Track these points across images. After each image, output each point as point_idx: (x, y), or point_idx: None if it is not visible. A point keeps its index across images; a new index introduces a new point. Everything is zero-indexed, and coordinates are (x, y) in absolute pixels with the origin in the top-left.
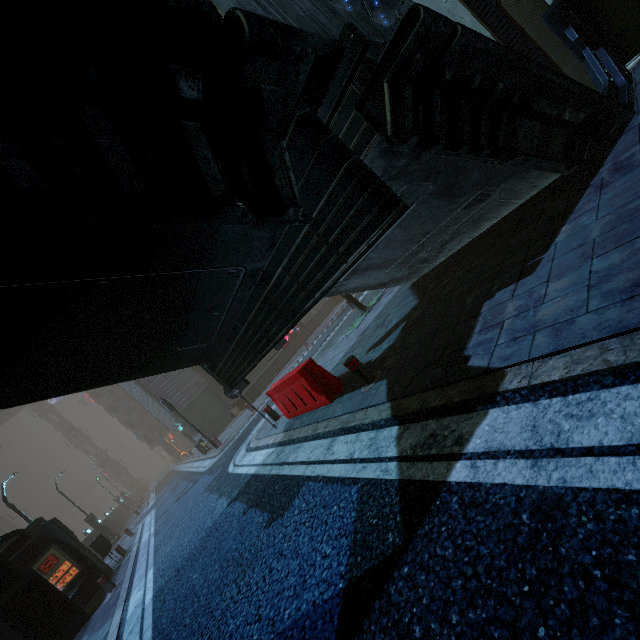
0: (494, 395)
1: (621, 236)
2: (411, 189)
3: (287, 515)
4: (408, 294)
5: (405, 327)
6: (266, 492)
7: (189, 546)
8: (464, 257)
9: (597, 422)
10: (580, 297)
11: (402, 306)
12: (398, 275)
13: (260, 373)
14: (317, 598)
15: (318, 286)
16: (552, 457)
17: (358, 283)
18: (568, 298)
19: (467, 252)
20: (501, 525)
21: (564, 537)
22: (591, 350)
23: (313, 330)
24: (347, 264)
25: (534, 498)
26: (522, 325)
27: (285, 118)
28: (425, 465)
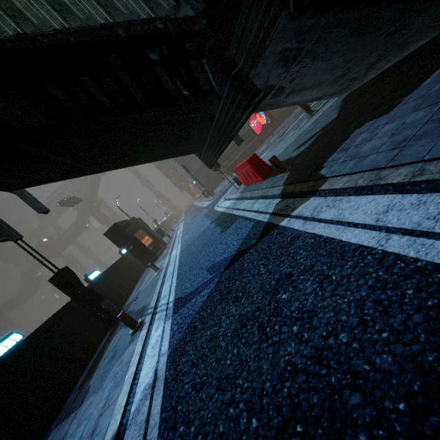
0: (317, 191)
1: (439, 96)
2: (324, 36)
3: (228, 230)
4: (337, 106)
5: (318, 137)
6: (224, 220)
7: (193, 237)
8: (383, 79)
9: (331, 210)
10: (383, 141)
11: (328, 117)
12: (331, 91)
13: (240, 153)
14: (226, 256)
15: (234, 127)
16: (310, 221)
17: (296, 99)
18: (380, 140)
19: (388, 74)
20: (282, 241)
21: (292, 245)
22: (358, 176)
23: (281, 122)
24: (243, 119)
25: (295, 234)
26: (353, 153)
27: (201, 51)
28: (277, 218)
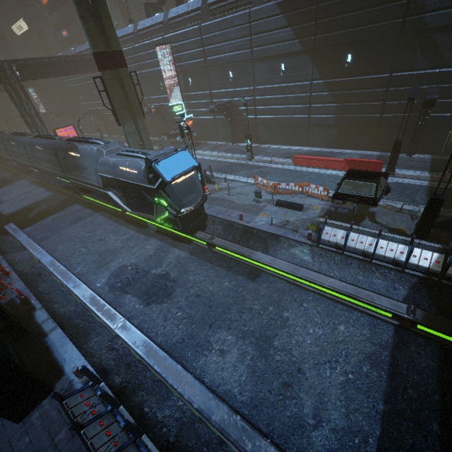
0: None
1: None
2: None
3: None
4: None
5: None
6: None
7: None
8: None
9: None
10: None
11: None
12: None
13: None
14: None
15: None
16: None
17: None
18: None
19: None
20: None
21: None
22: None
23: None
24: None
25: None
26: None
27: None
28: None
